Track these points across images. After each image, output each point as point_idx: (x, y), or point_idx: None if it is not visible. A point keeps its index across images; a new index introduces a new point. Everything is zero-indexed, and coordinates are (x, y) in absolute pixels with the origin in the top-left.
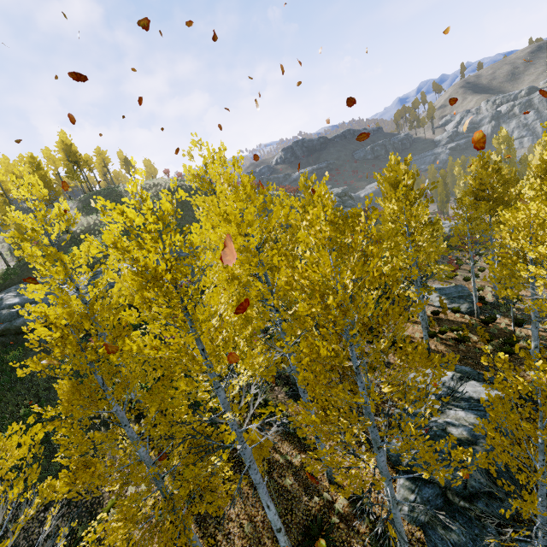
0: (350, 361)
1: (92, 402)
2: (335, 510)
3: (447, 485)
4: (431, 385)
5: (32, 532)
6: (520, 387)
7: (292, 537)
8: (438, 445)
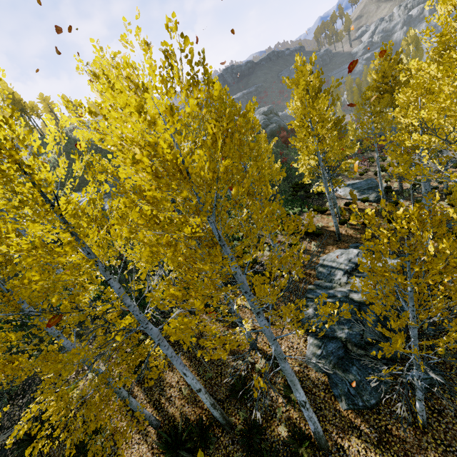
0: (272, 252)
1: (3, 307)
2: (256, 369)
3: (347, 339)
4: (339, 263)
5: (13, 415)
6: (386, 240)
7: (221, 393)
8: (302, 302)
